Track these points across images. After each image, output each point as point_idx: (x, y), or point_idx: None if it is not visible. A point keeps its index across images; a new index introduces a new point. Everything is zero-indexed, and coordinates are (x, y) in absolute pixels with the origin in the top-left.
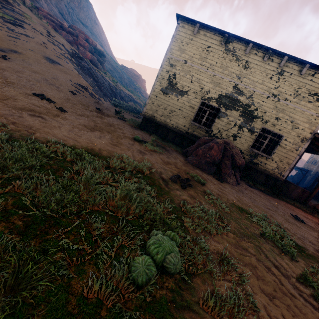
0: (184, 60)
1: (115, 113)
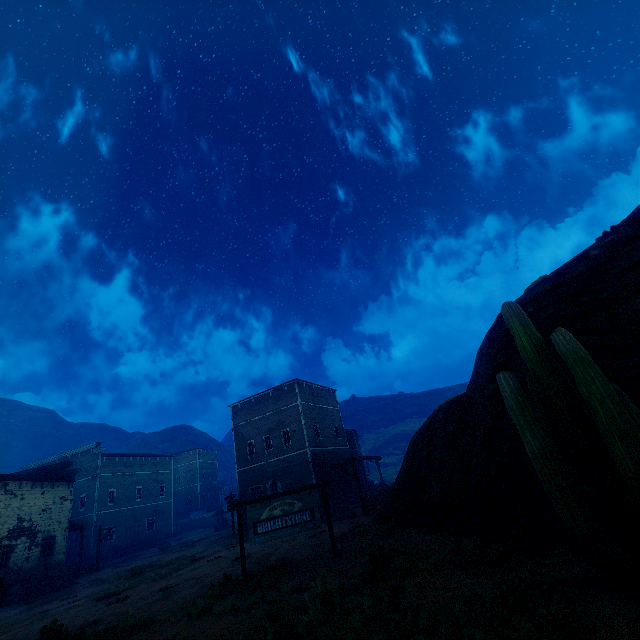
0: None
1: None
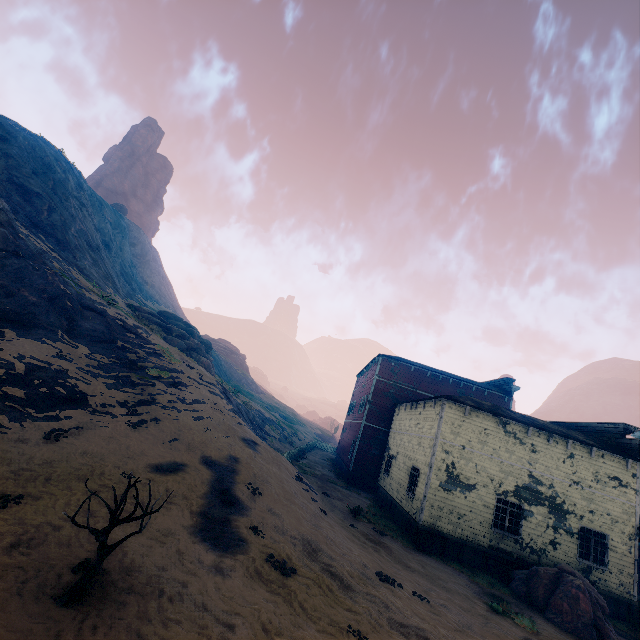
0: (461, 444)
1: (354, 515)
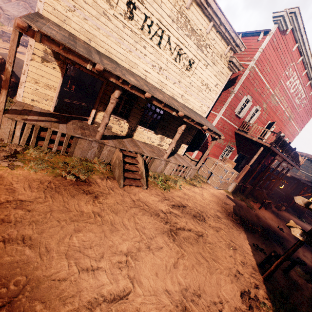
0: None
1: None
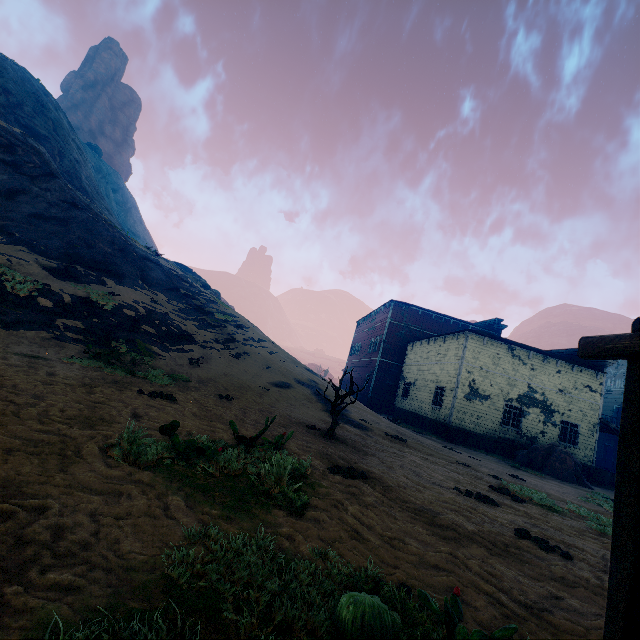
0: (480, 366)
1: (396, 423)
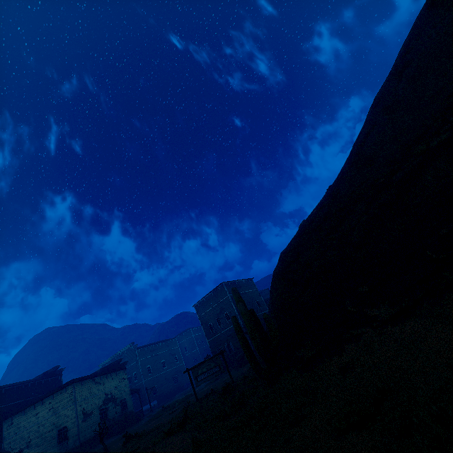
0: (84, 398)
1: None
